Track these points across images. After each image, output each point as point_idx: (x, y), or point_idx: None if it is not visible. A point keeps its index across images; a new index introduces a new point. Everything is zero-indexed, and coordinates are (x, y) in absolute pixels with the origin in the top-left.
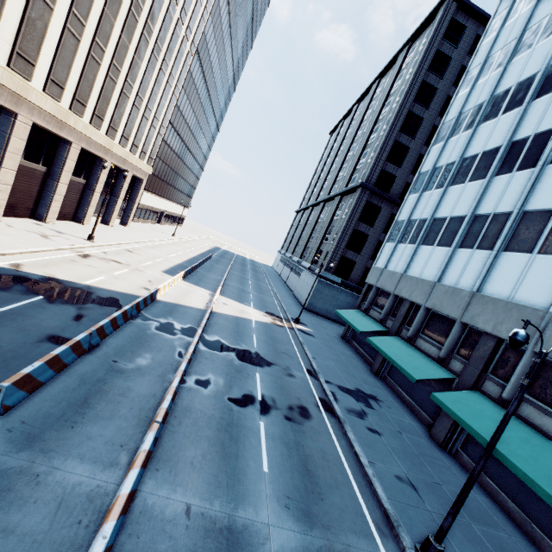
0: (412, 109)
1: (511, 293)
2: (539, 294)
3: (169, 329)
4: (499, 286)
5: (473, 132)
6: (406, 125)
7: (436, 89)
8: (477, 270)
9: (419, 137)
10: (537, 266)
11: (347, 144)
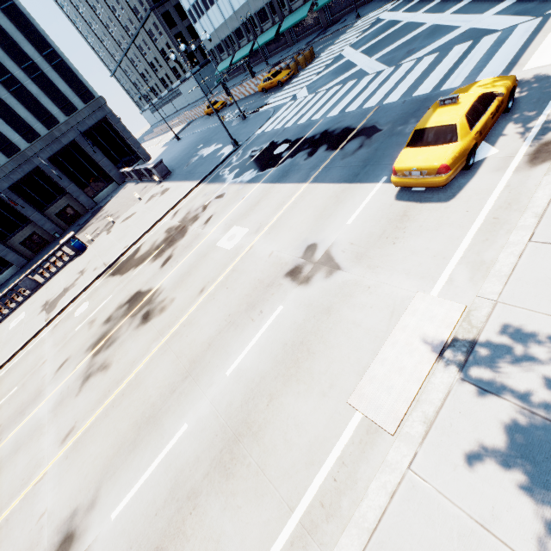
0: None
1: (239, 4)
2: None
3: None
4: (236, 4)
5: None
6: None
7: None
8: (228, 5)
9: None
10: None
11: None
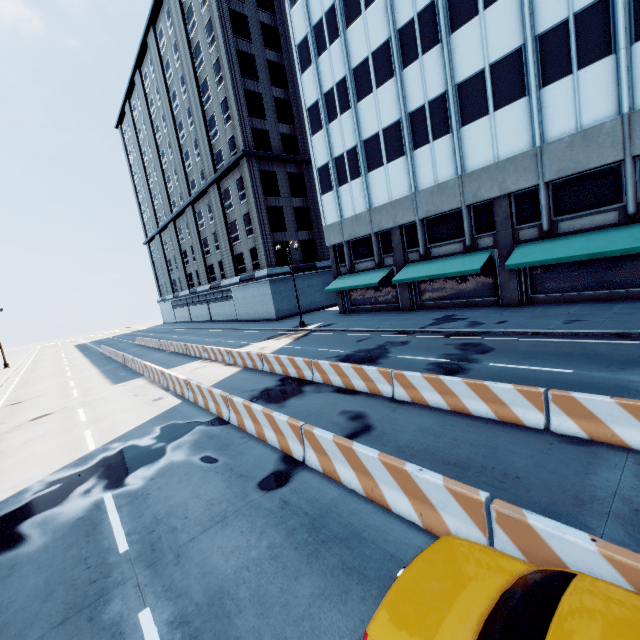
0: (238, 47)
1: (494, 155)
2: (518, 141)
3: (283, 393)
4: (480, 157)
5: (344, 39)
6: (243, 67)
7: (246, 16)
8: (448, 157)
9: (262, 78)
10: (501, 121)
11: (167, 125)
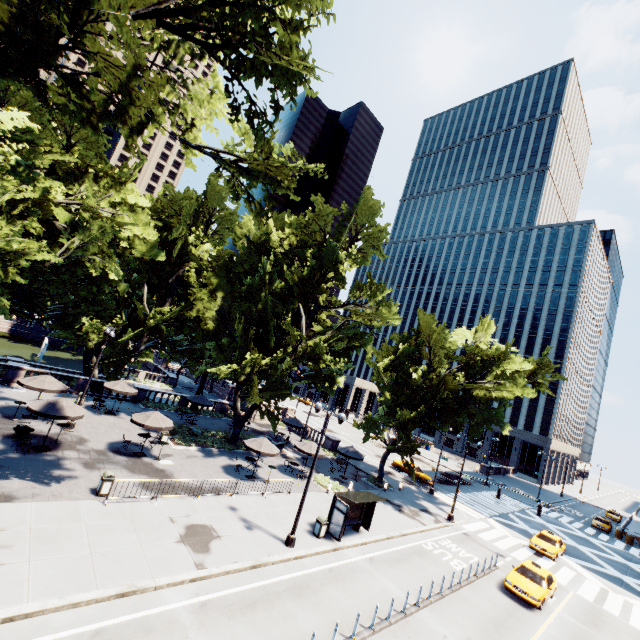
0: None
1: None
2: None
3: None
4: None
5: None
6: None
7: None
8: None
9: None
10: None
11: None
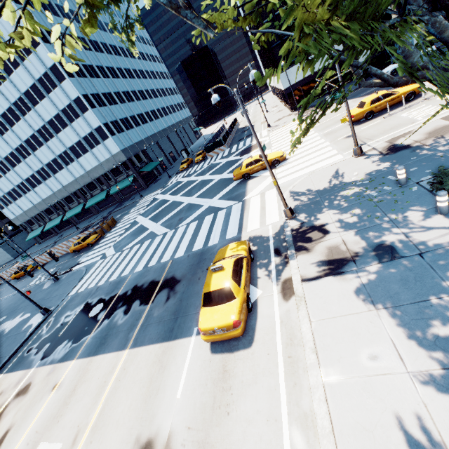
0: None
1: (46, 195)
2: (49, 191)
3: None
4: (44, 195)
5: None
6: None
7: None
8: (36, 196)
9: None
10: (42, 188)
11: None
